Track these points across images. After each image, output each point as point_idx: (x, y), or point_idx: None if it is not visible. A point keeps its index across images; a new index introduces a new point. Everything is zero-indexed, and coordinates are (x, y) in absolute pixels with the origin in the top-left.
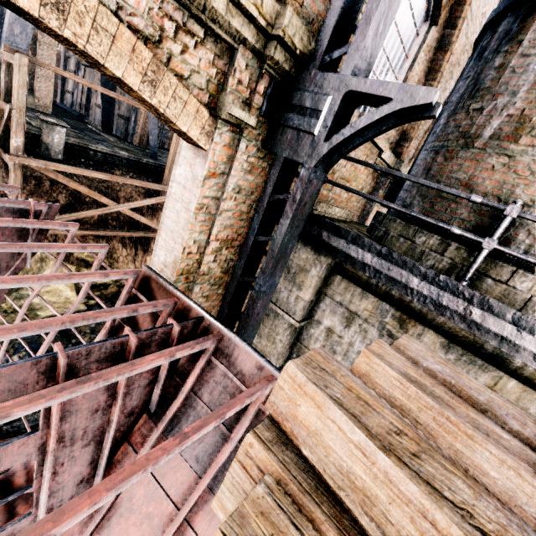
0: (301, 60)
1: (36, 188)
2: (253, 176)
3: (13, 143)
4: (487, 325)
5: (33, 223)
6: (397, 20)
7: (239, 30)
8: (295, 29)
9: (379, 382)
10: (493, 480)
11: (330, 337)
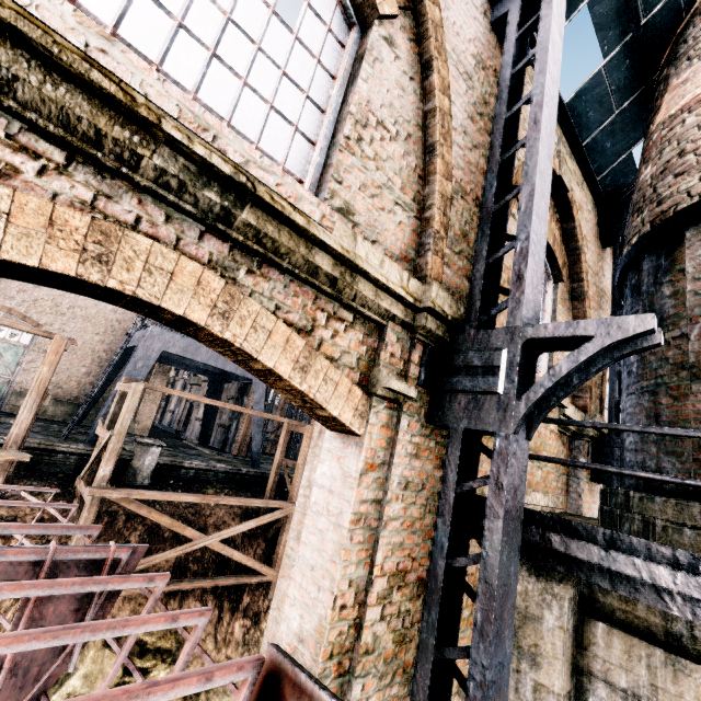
0: (453, 325)
1: (107, 527)
2: (420, 461)
3: (101, 473)
4: None
5: (108, 581)
6: None
7: (388, 309)
8: (442, 300)
9: None
10: None
11: None
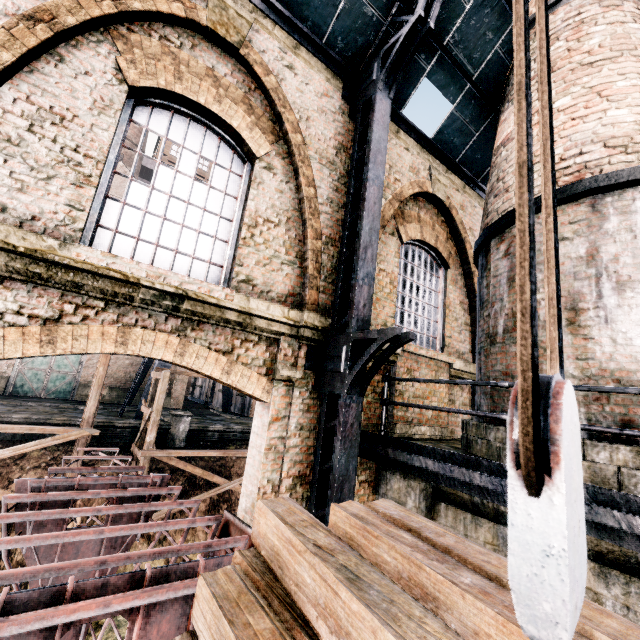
0: (324, 331)
1: None
2: (311, 413)
3: (148, 439)
4: None
5: (150, 490)
6: (411, 278)
7: (278, 330)
8: (313, 318)
9: (340, 525)
10: (390, 564)
11: None
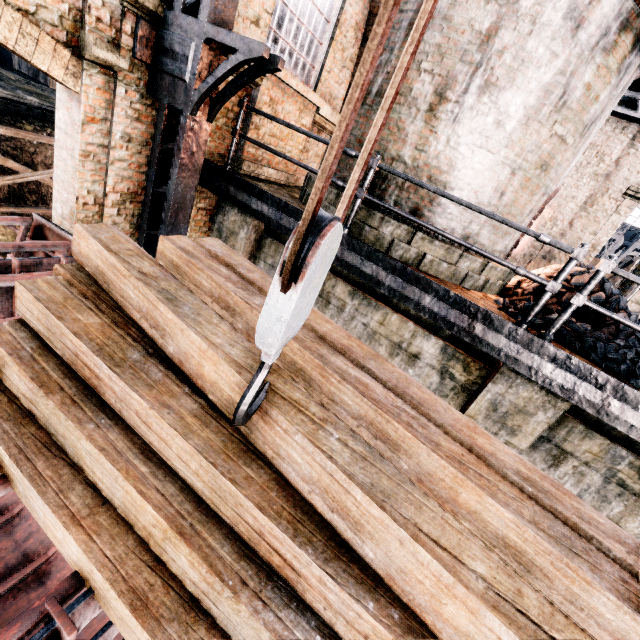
0: None
1: None
2: (144, 124)
3: None
4: (344, 258)
5: None
6: None
7: None
8: None
9: (168, 254)
10: (206, 288)
11: None
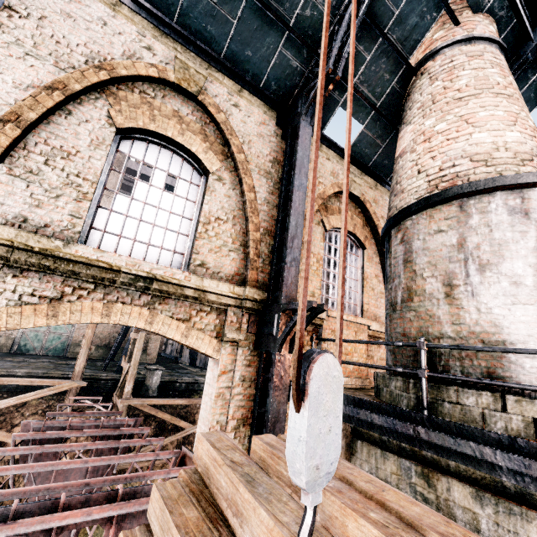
0: (262, 302)
1: None
2: (252, 367)
3: (126, 390)
4: (433, 440)
5: (125, 430)
6: (335, 257)
7: (225, 303)
8: (253, 293)
9: (257, 451)
10: (286, 477)
11: None
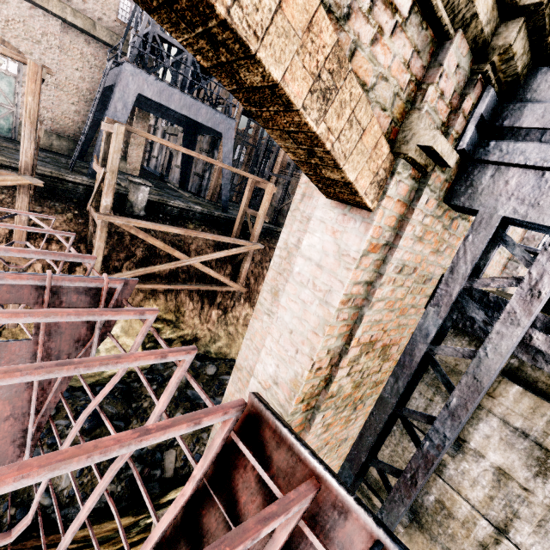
0: (544, 53)
1: (118, 242)
2: (422, 244)
3: (103, 203)
4: None
5: (102, 313)
6: None
7: None
8: None
9: None
10: None
11: (503, 484)
